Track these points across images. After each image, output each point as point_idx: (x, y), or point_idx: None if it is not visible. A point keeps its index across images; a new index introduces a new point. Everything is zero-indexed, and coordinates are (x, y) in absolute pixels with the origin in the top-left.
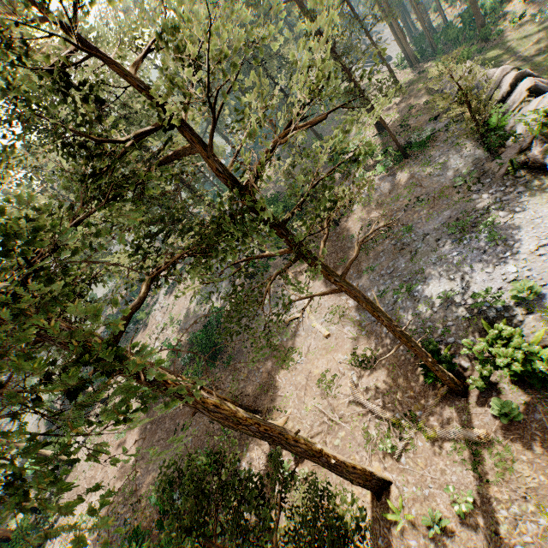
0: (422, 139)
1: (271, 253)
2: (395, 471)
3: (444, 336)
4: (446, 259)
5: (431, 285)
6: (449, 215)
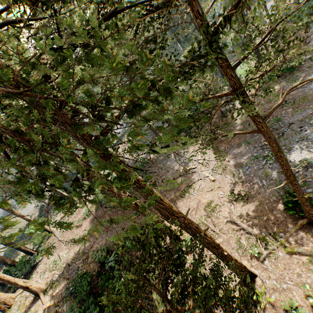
0: (291, 65)
1: (215, 96)
2: (259, 268)
3: (304, 187)
4: (307, 139)
5: (294, 155)
6: (311, 112)
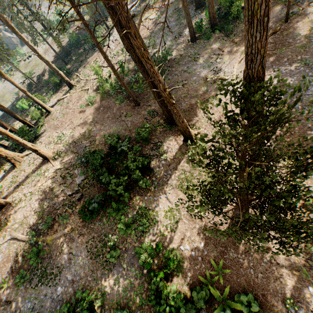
0: None
1: None
2: None
3: None
4: None
5: None
6: None
